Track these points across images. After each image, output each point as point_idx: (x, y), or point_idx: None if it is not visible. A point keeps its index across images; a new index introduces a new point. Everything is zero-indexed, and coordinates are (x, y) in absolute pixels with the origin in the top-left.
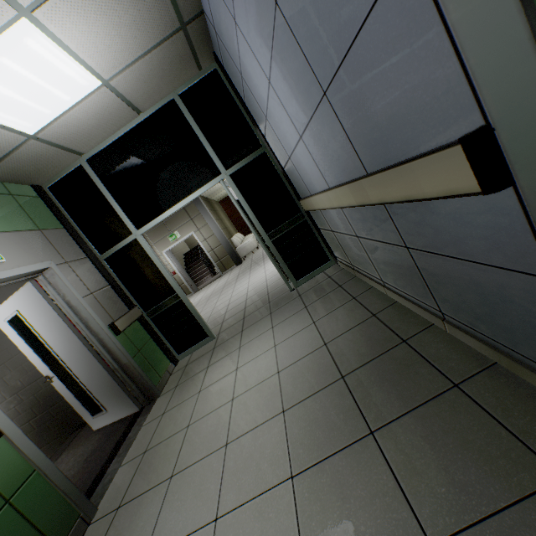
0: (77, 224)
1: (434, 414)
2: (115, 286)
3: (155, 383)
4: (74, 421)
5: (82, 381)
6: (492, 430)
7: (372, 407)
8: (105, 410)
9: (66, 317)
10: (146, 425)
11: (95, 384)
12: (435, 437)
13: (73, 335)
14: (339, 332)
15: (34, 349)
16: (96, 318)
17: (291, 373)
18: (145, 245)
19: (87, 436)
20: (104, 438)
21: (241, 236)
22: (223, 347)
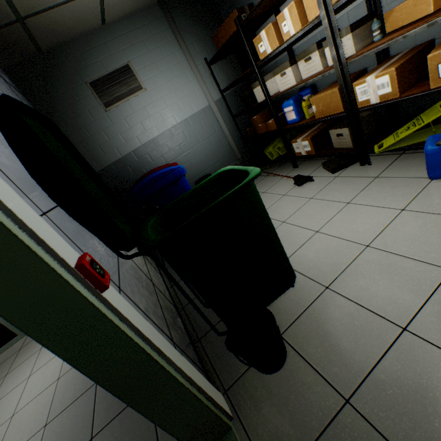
0: None
1: (129, 415)
2: None
3: None
4: None
5: None
6: (149, 424)
7: (101, 412)
8: None
9: None
10: None
11: None
12: (122, 436)
13: None
14: None
15: None
16: None
17: (67, 379)
18: None
19: None
20: None
21: None
22: (28, 348)
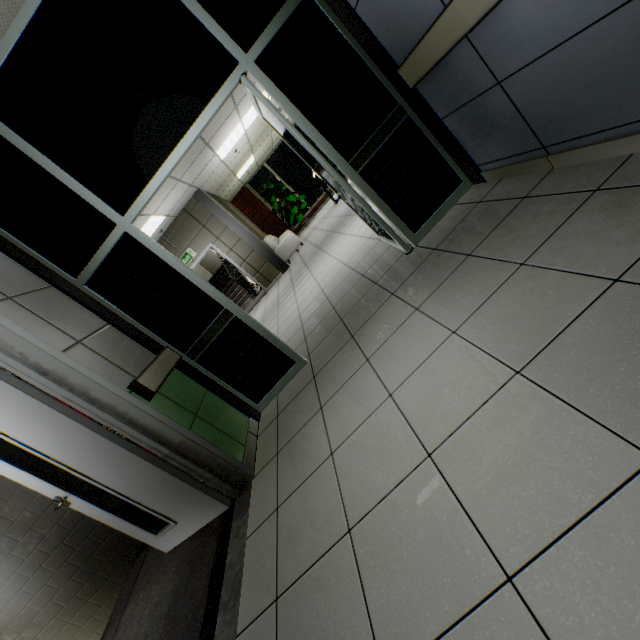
0: (13, 235)
1: None
2: (119, 324)
3: (239, 459)
4: (132, 541)
5: (117, 490)
6: None
7: None
8: (173, 522)
9: (44, 395)
10: (252, 535)
11: (140, 490)
12: None
13: (68, 422)
14: (635, 246)
15: (16, 463)
16: (100, 381)
17: (567, 363)
18: (145, 240)
19: (158, 565)
20: (186, 568)
21: (274, 237)
22: (331, 371)
